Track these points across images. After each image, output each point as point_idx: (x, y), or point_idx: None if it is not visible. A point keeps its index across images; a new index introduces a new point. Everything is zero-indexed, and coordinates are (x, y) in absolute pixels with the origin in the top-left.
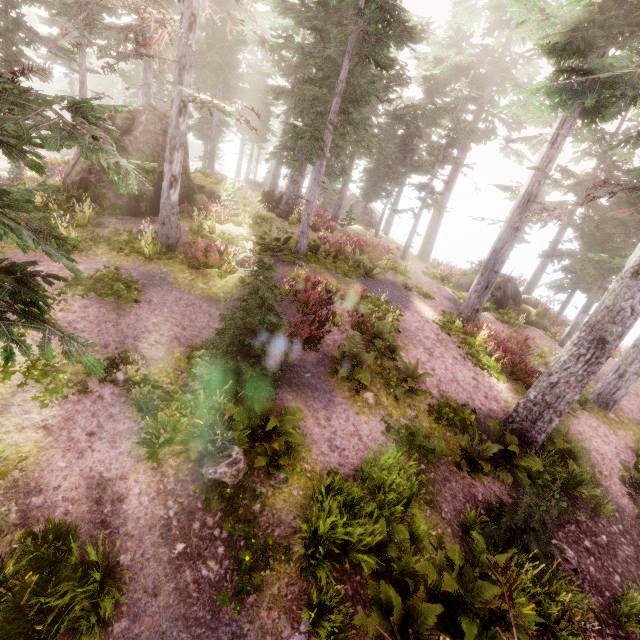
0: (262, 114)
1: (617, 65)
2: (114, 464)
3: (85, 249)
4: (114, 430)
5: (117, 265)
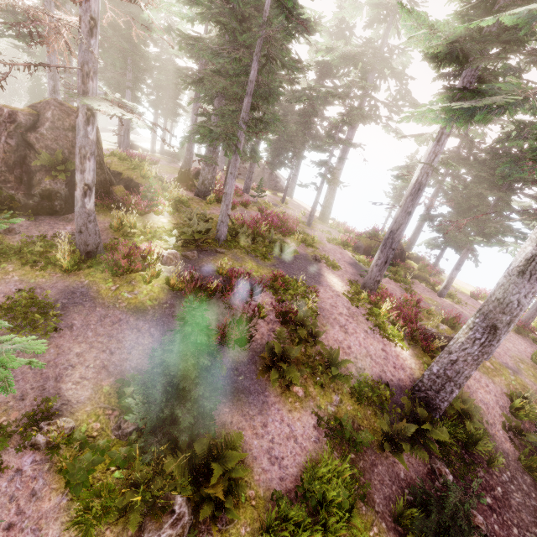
0: (172, 91)
1: (505, 89)
2: None
3: None
4: (38, 513)
5: (31, 284)
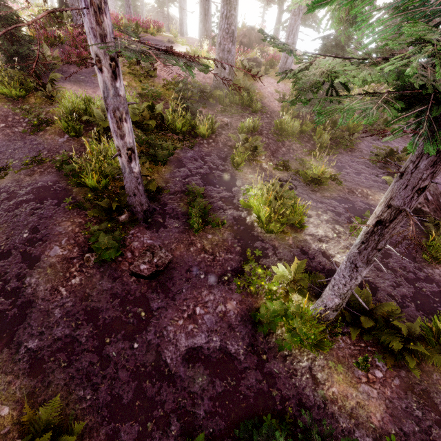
0: None
1: None
2: None
3: None
4: None
5: None
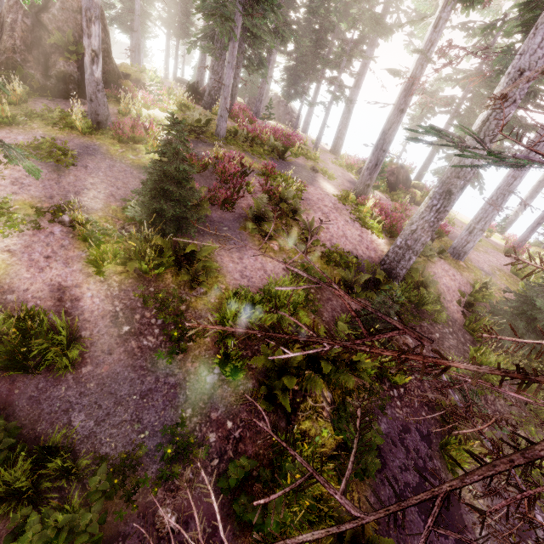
0: (184, 6)
1: None
2: (69, 277)
3: (21, 123)
4: (66, 255)
5: (53, 137)
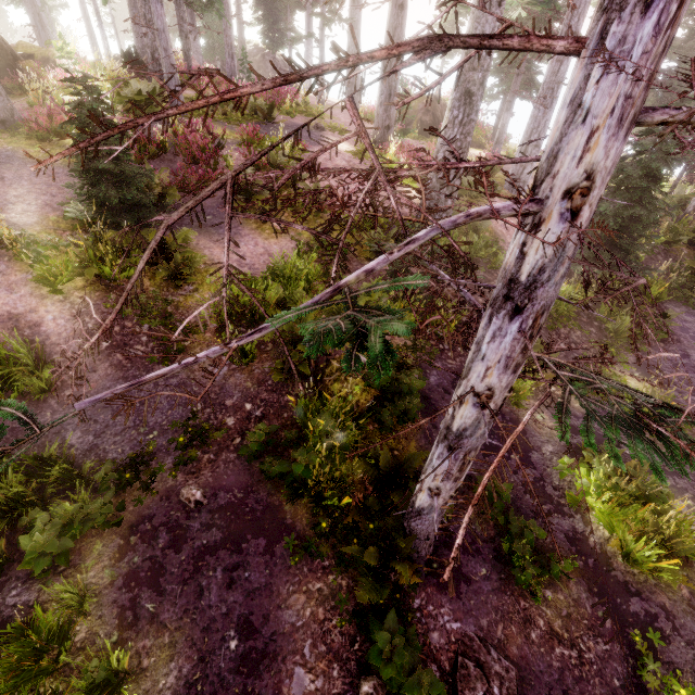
0: None
1: None
2: (19, 303)
3: None
4: (7, 281)
5: None
